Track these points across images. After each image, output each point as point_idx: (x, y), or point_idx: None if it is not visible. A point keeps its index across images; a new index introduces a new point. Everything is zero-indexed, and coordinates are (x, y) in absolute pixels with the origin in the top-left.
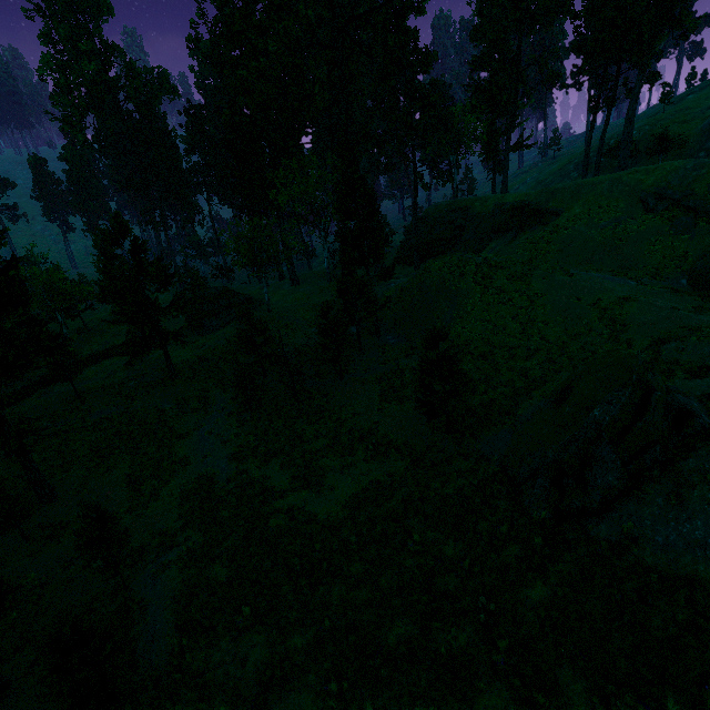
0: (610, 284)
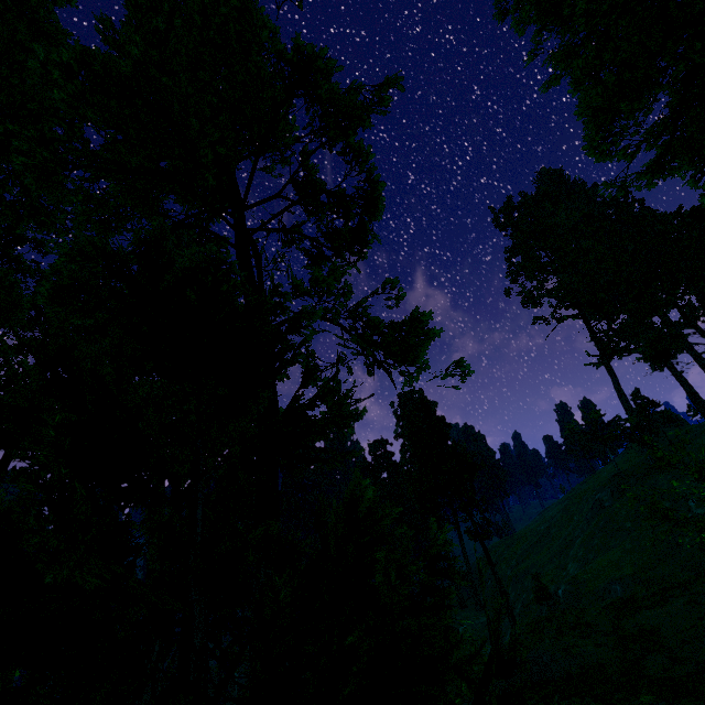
0: None
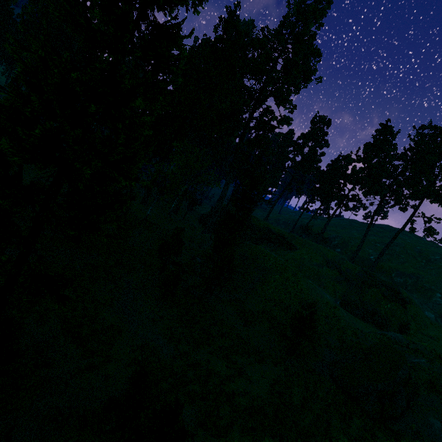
0: (325, 295)
